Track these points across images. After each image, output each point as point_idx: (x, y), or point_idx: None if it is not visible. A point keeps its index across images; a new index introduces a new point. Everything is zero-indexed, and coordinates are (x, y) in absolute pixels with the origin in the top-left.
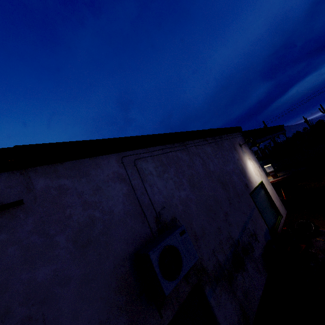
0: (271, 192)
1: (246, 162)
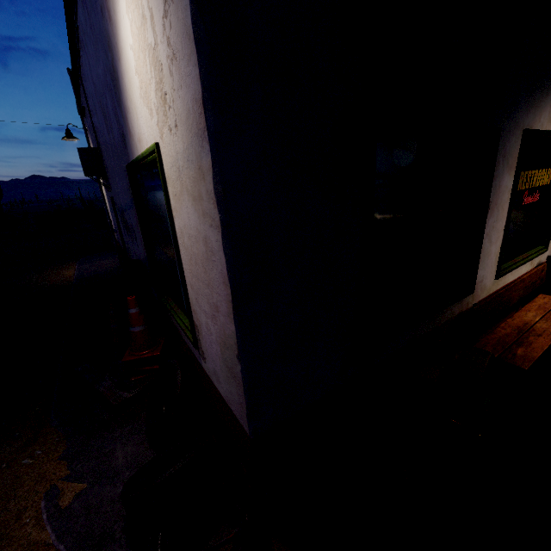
0: (196, 250)
1: (114, 8)
